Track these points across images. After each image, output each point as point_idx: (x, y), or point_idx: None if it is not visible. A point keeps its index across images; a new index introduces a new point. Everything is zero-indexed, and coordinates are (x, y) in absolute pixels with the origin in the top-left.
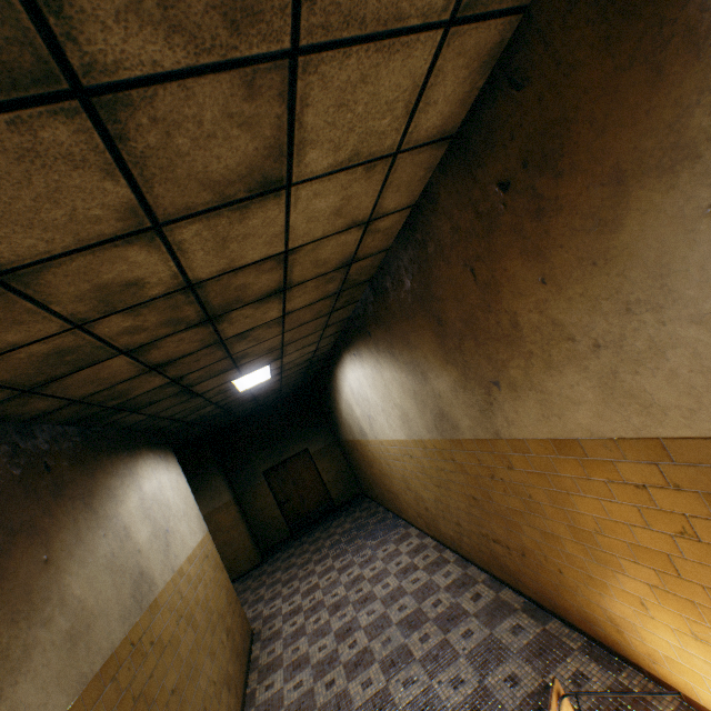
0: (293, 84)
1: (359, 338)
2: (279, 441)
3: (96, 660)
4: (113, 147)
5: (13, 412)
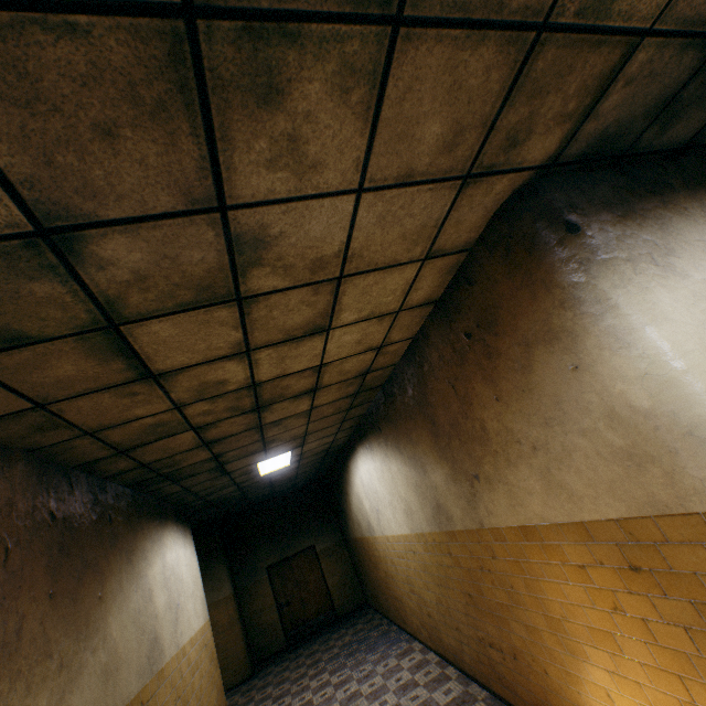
0: (338, 288)
1: (371, 432)
2: (287, 534)
3: (117, 702)
4: (243, 317)
5: (103, 468)
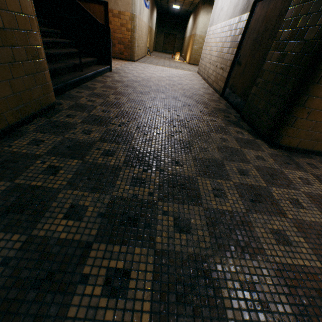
0: None
1: (193, 13)
2: (172, 27)
3: (151, 27)
4: None
5: None
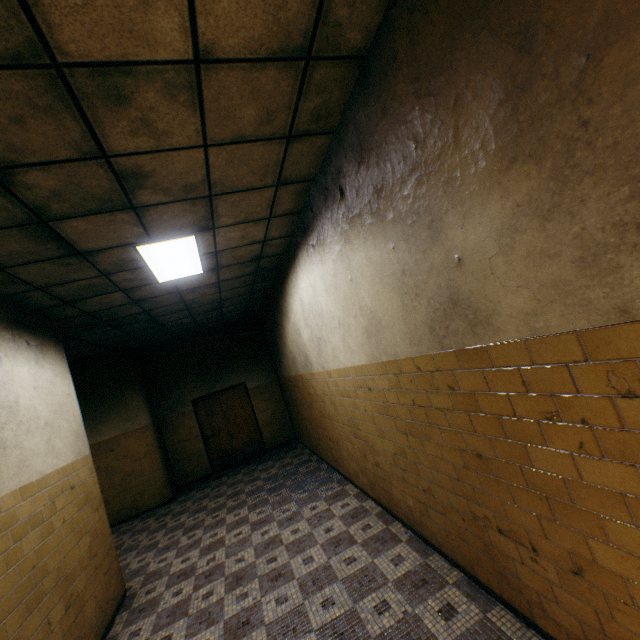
0: None
1: (324, 210)
2: (215, 370)
3: None
4: None
5: None
